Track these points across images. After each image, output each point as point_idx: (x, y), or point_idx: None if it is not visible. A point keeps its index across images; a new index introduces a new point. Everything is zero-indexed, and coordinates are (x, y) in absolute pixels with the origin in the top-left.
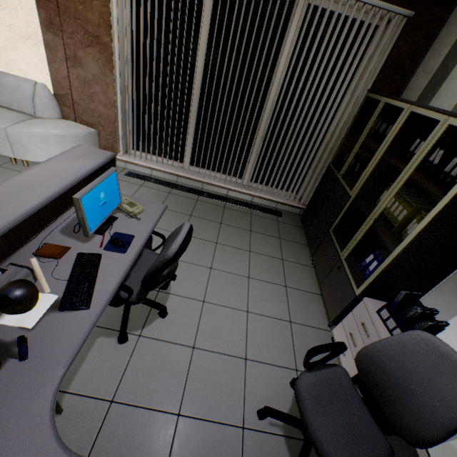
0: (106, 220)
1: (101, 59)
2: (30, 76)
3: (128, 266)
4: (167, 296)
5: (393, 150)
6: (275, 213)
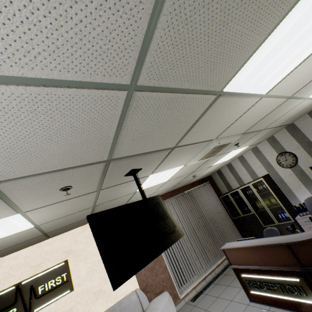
0: None
1: None
2: (127, 292)
3: None
4: None
5: (245, 197)
6: None
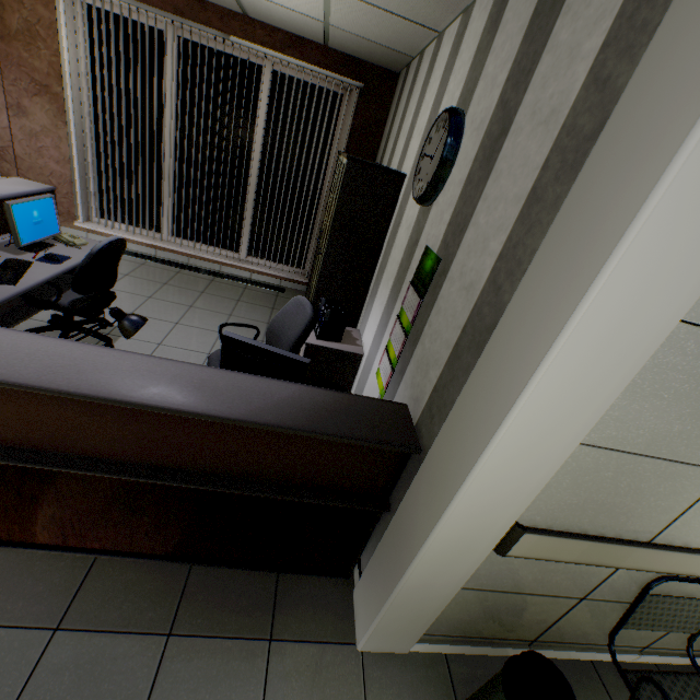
0: (41, 241)
1: (51, 110)
2: None
3: (60, 272)
4: (117, 338)
5: None
6: (278, 289)
